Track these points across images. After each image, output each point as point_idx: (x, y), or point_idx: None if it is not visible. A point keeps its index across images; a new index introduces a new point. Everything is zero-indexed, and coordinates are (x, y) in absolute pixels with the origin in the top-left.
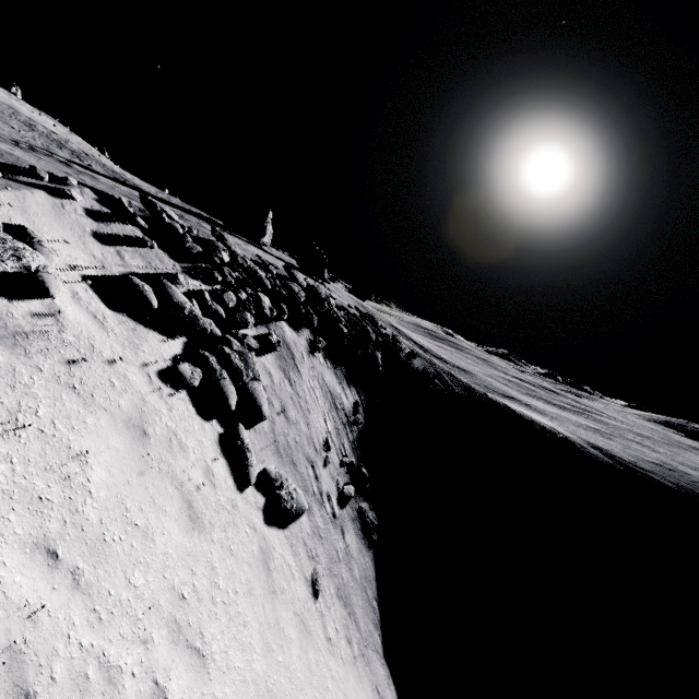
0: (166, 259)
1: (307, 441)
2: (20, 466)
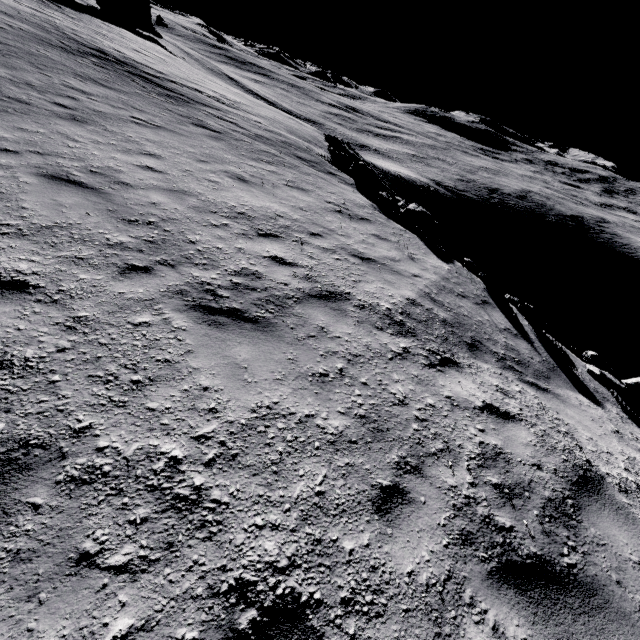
0: None
1: None
2: None
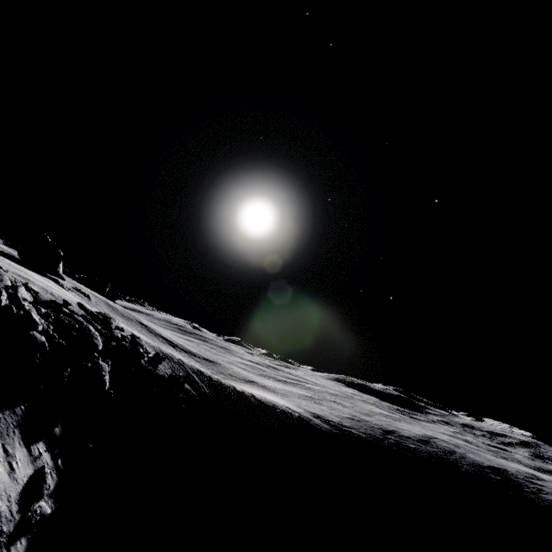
0: None
1: None
2: None
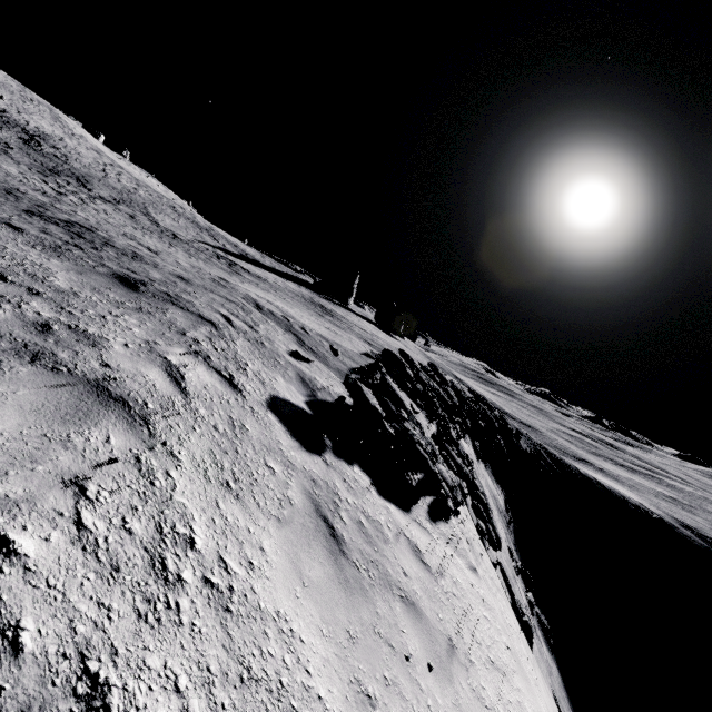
0: (418, 409)
1: (506, 556)
2: (522, 657)
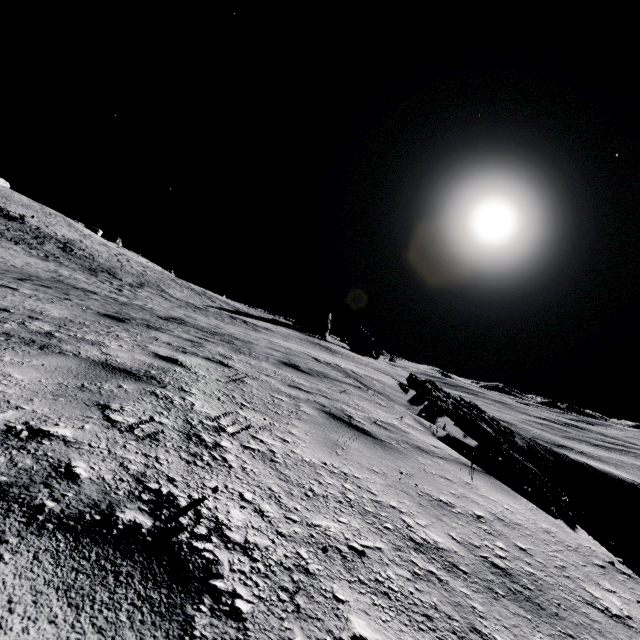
0: None
1: None
2: None
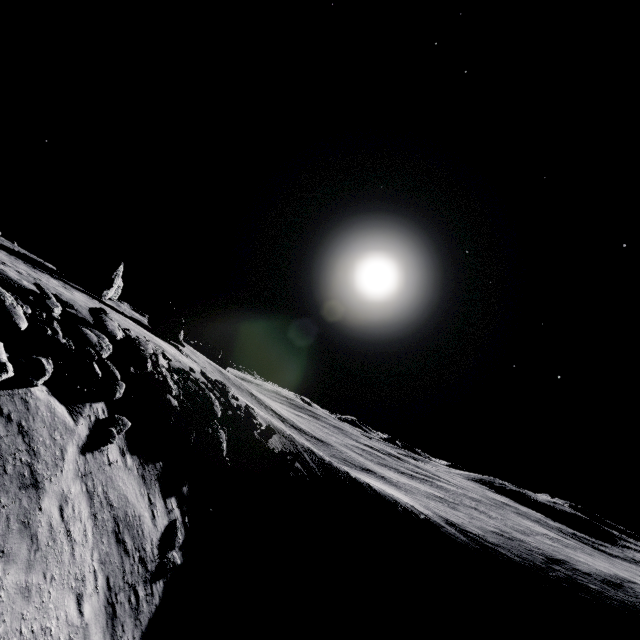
0: None
1: None
2: None
